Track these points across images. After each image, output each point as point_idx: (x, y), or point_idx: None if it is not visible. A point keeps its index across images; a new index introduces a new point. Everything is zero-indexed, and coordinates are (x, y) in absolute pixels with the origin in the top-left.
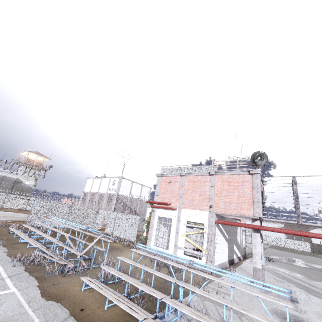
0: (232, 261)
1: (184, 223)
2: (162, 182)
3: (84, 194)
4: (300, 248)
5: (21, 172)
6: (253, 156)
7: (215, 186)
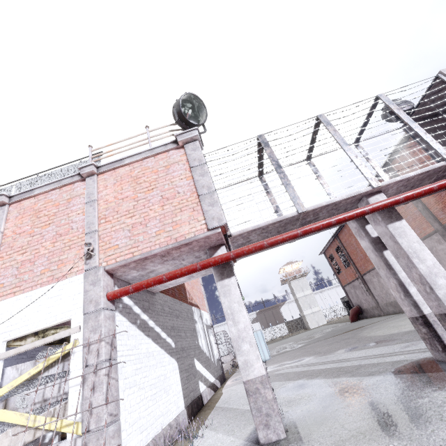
0: (197, 402)
1: None
2: None
3: None
4: (278, 334)
5: None
6: (176, 102)
7: (99, 201)
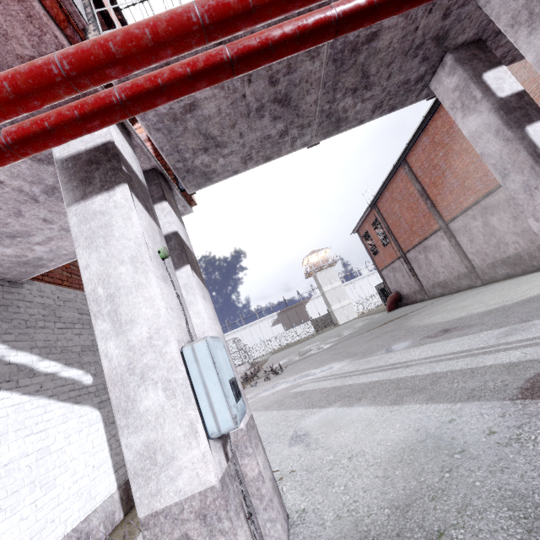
0: None
1: None
2: None
3: None
4: (304, 334)
5: None
6: None
7: None
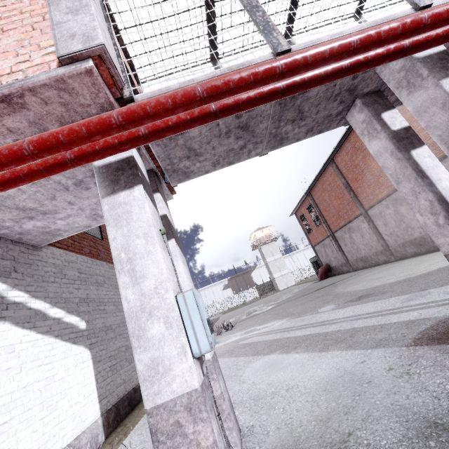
0: (130, 398)
1: None
2: None
3: None
4: (249, 298)
5: None
6: None
7: None
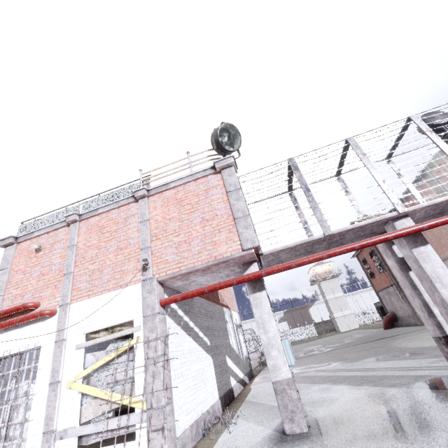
0: (229, 395)
1: (77, 344)
2: (18, 256)
3: None
4: (306, 335)
5: None
6: (215, 132)
7: (150, 220)
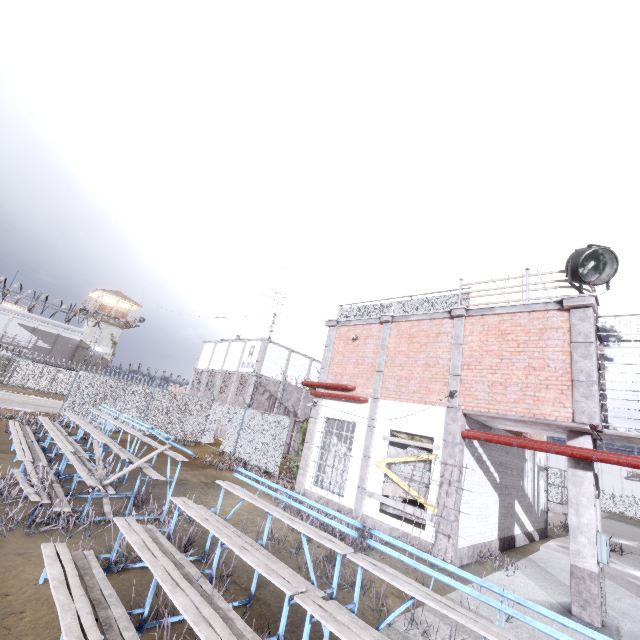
0: (509, 541)
1: (383, 435)
2: (339, 339)
3: (196, 374)
4: None
5: (89, 330)
6: (574, 258)
7: (464, 345)
